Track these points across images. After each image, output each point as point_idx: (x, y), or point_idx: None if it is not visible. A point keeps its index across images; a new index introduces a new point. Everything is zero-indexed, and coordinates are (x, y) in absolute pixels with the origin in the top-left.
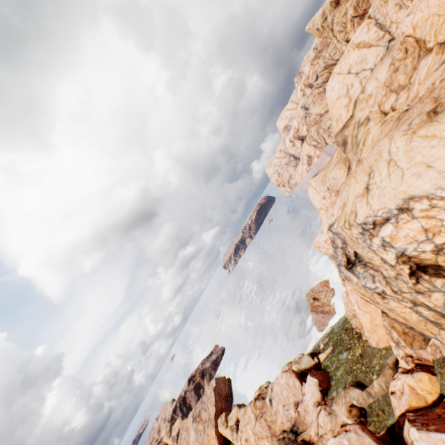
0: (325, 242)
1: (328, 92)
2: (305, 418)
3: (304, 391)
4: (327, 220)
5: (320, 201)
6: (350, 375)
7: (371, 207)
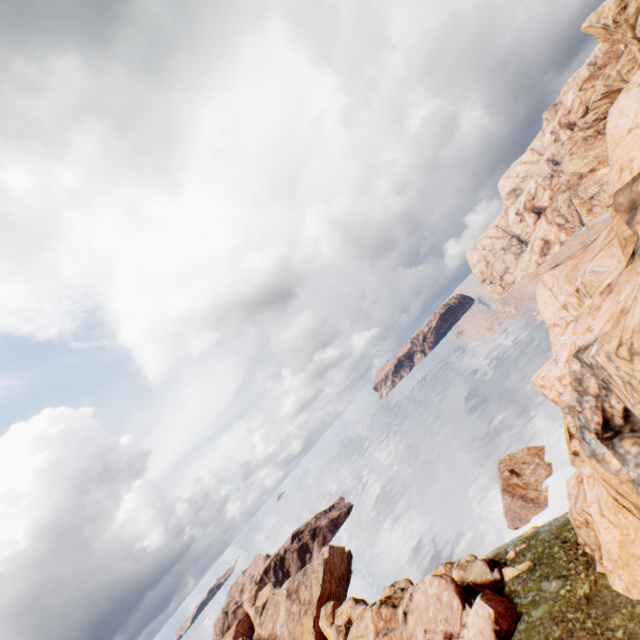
0: (557, 379)
1: (612, 118)
2: None
3: (465, 620)
4: (573, 337)
5: (555, 311)
6: (559, 625)
7: None
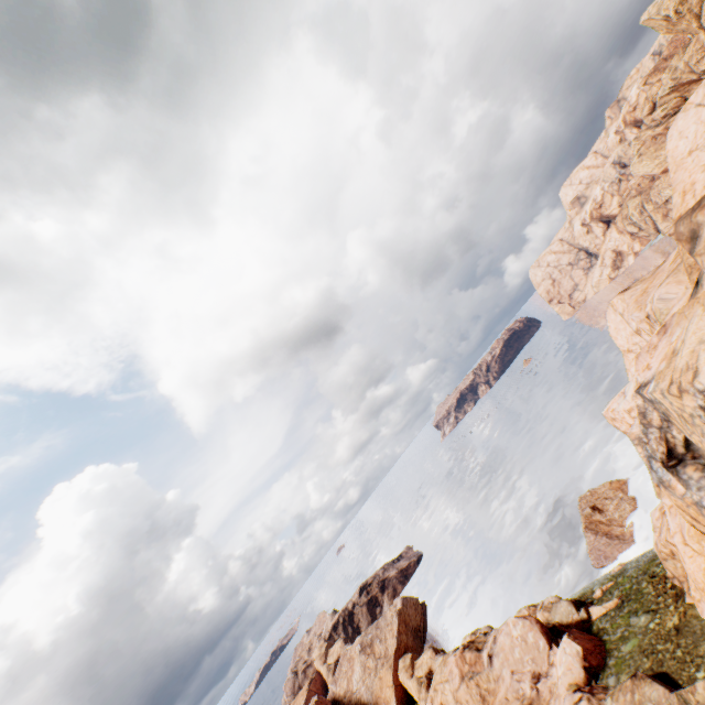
0: (626, 412)
1: (672, 139)
2: (549, 704)
3: (553, 659)
4: (635, 374)
5: (628, 337)
6: (649, 657)
7: None
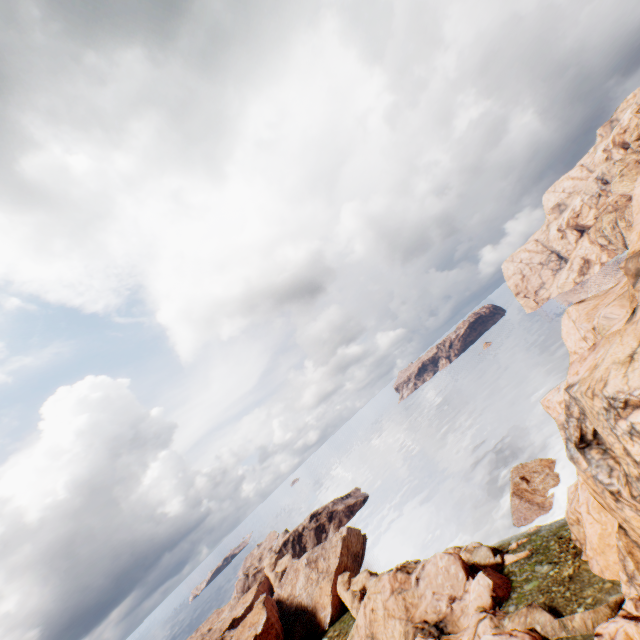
0: (558, 403)
1: (639, 186)
2: (459, 619)
3: (468, 587)
4: (567, 376)
5: (576, 341)
6: (544, 595)
7: (627, 382)
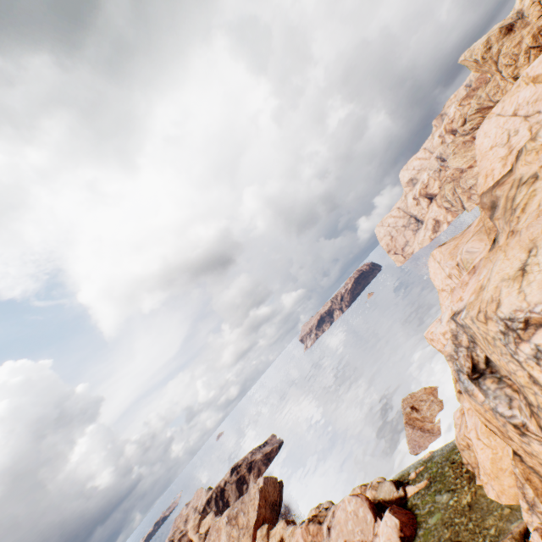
0: (442, 334)
1: (479, 137)
2: None
3: (377, 530)
4: (451, 304)
5: (443, 279)
6: (449, 529)
7: (526, 297)
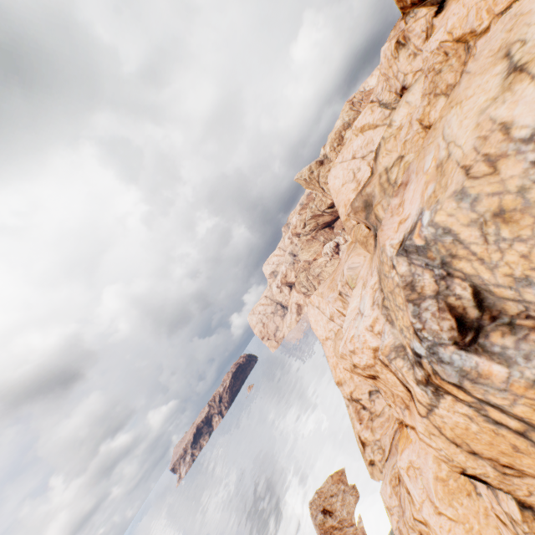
0: (369, 329)
1: (331, 180)
2: None
3: None
4: (387, 242)
5: (325, 325)
6: None
7: None
